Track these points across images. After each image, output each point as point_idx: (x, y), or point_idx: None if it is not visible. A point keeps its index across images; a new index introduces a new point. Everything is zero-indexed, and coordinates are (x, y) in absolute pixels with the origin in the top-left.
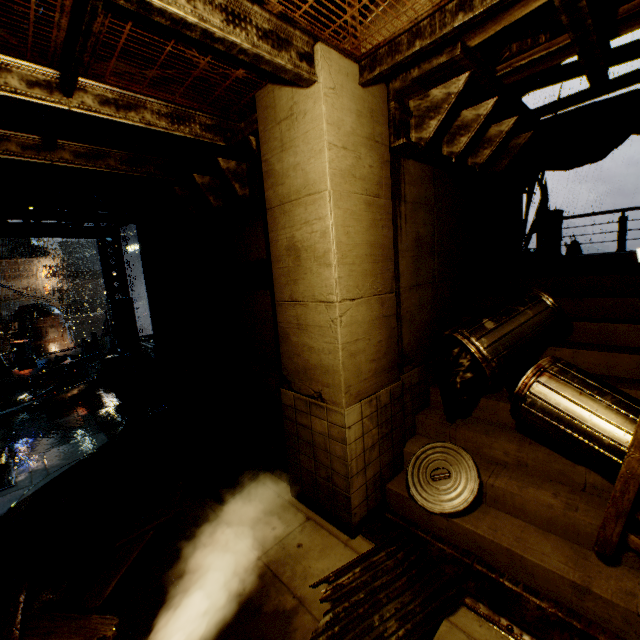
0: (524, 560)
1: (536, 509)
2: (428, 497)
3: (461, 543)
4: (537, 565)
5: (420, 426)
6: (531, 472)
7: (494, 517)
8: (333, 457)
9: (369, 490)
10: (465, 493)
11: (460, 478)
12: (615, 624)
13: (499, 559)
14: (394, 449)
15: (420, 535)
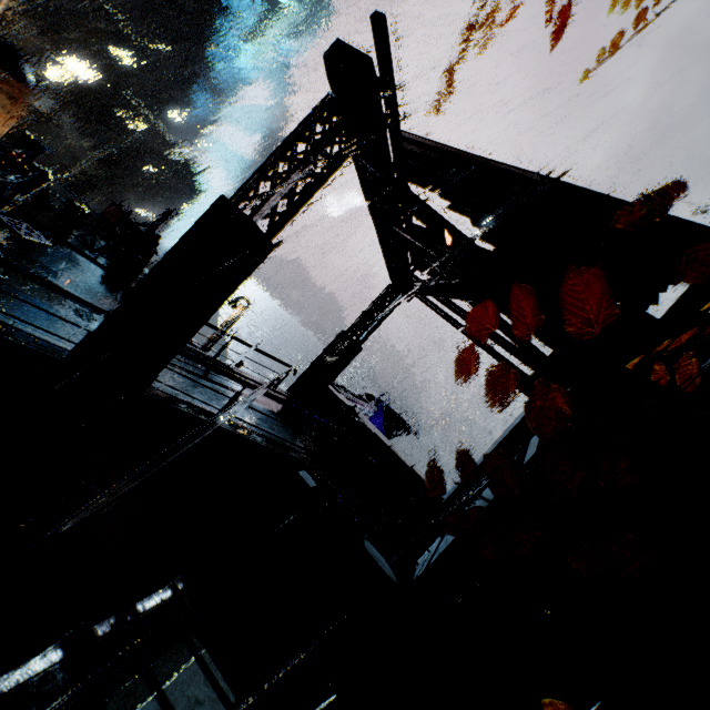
0: None
1: None
2: None
3: None
4: None
5: None
6: None
7: None
8: None
9: None
10: None
11: None
12: None
13: None
14: None
15: None
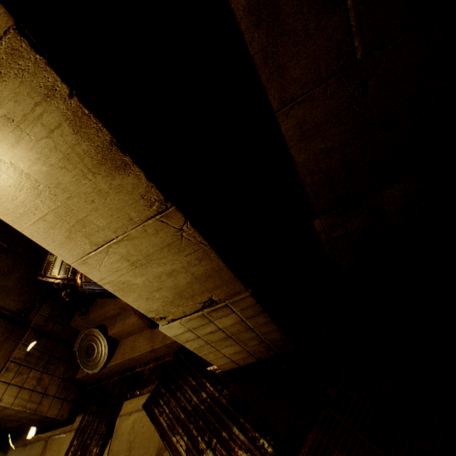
0: (135, 357)
1: (132, 329)
2: (92, 367)
3: (120, 369)
4: (139, 355)
5: (77, 327)
6: (128, 308)
7: (124, 345)
8: (16, 414)
9: (63, 395)
10: (103, 350)
11: (98, 345)
12: (168, 350)
13: (132, 363)
14: (65, 358)
15: (104, 383)
